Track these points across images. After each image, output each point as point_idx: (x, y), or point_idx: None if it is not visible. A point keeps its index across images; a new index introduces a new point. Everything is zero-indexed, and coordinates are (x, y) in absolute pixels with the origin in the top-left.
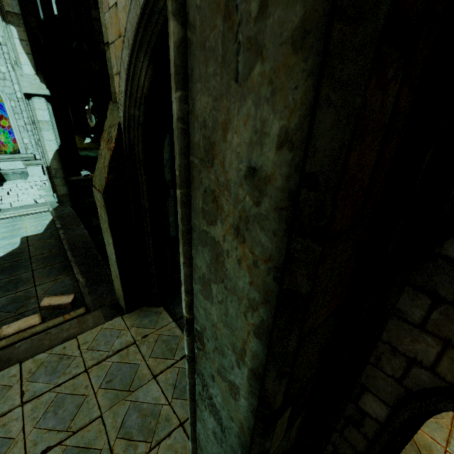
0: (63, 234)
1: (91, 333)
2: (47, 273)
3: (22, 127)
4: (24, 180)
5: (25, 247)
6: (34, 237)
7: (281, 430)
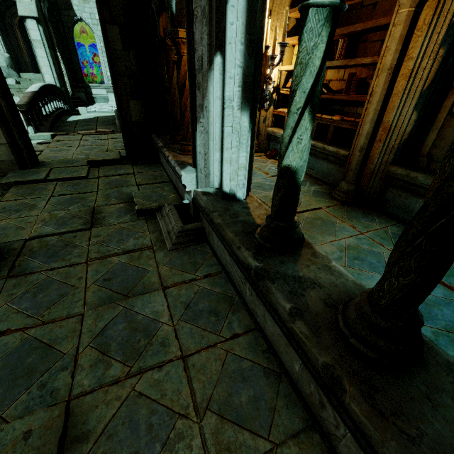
0: (116, 112)
1: (115, 134)
2: (103, 125)
3: (107, 63)
4: (106, 104)
5: (96, 118)
6: (102, 116)
7: (118, 38)
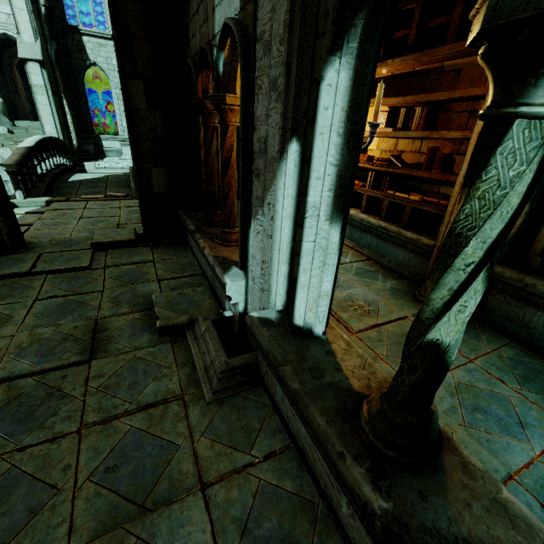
0: (131, 171)
1: (129, 201)
2: (115, 186)
3: (123, 112)
4: (119, 158)
5: (106, 177)
6: (113, 175)
7: (142, 95)
